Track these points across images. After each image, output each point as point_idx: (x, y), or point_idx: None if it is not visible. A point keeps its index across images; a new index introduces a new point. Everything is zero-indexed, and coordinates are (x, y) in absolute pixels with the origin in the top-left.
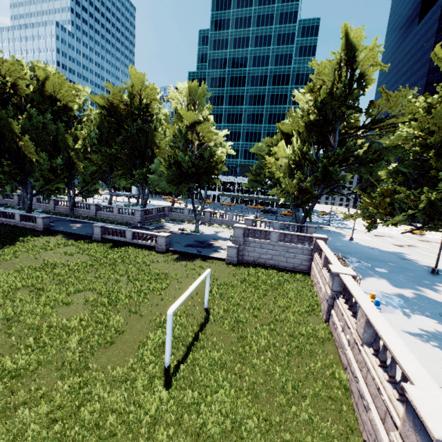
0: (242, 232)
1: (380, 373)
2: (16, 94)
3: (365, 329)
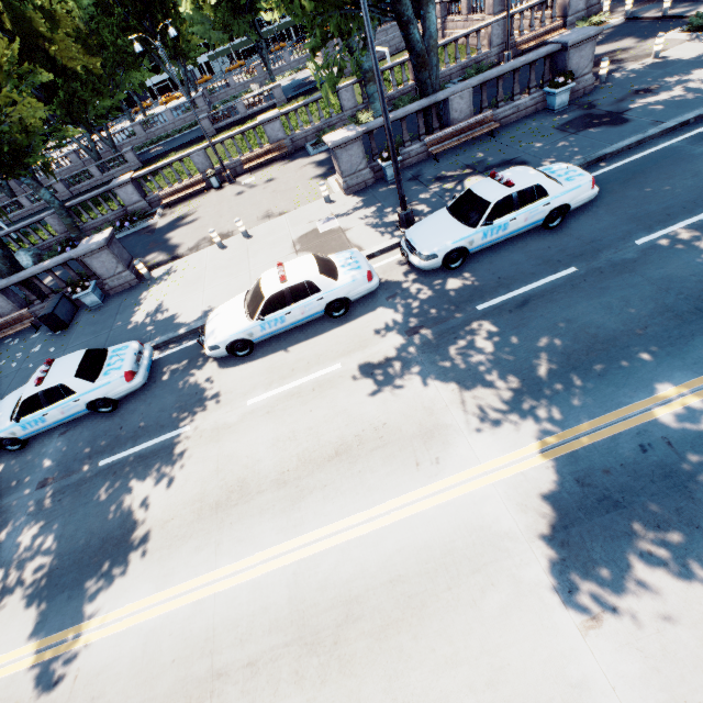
0: None
1: (477, 16)
2: None
3: (467, 7)
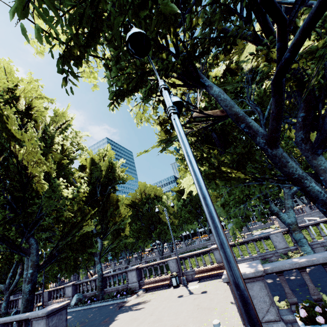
0: None
1: None
2: (151, 197)
3: None
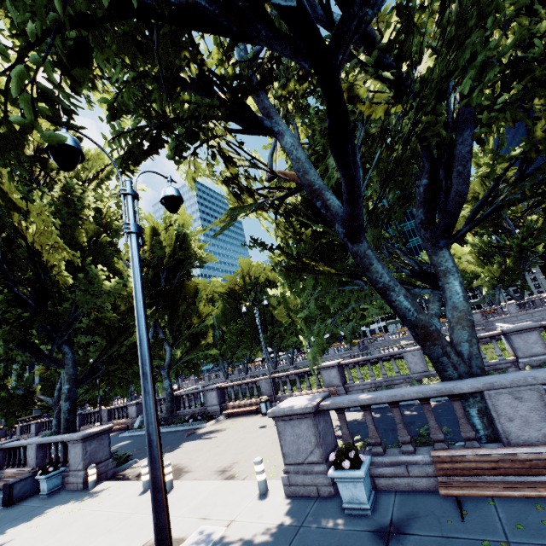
0: (479, 316)
1: None
2: (259, 283)
3: None
